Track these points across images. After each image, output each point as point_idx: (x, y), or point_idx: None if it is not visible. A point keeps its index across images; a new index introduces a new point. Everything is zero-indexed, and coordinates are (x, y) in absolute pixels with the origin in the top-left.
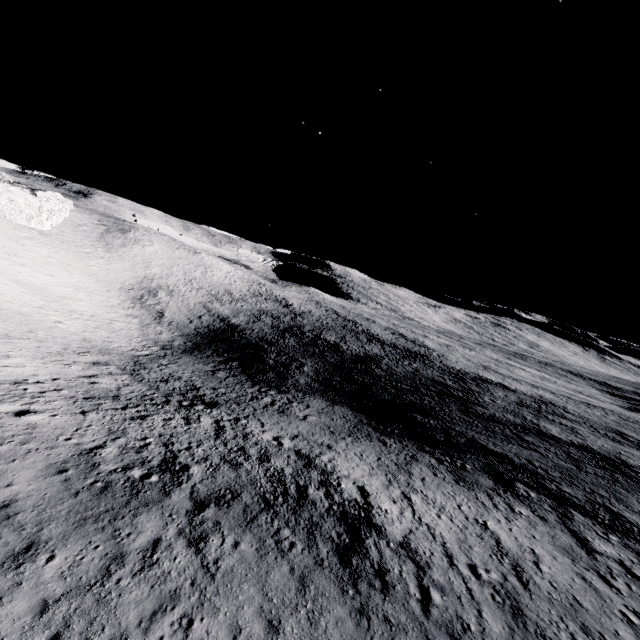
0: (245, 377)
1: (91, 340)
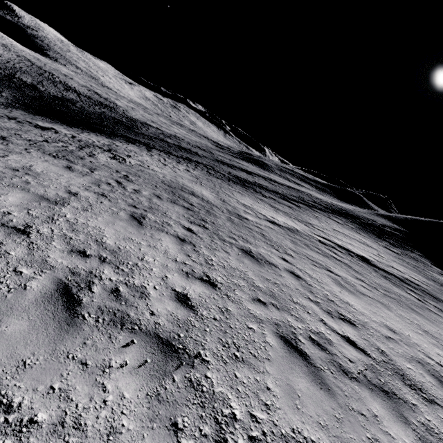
0: None
1: None
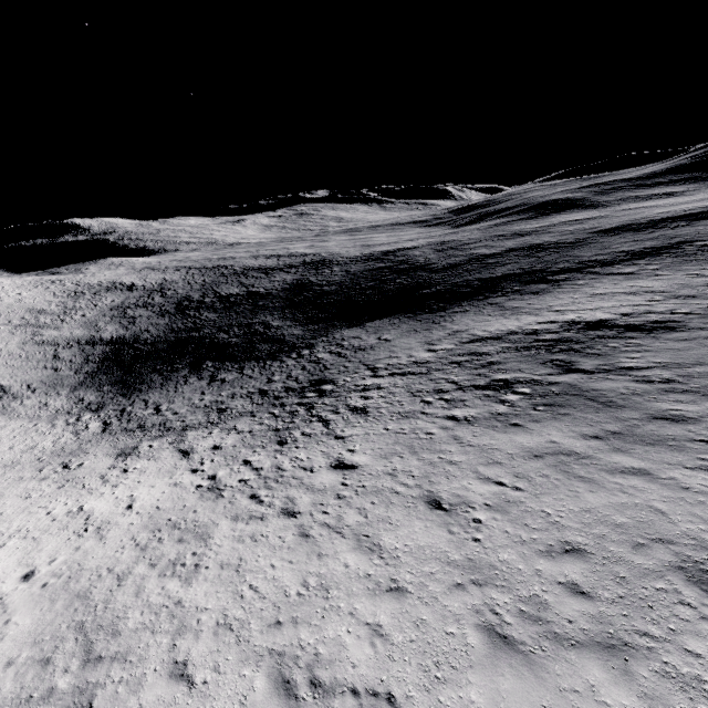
0: (252, 362)
1: (11, 462)
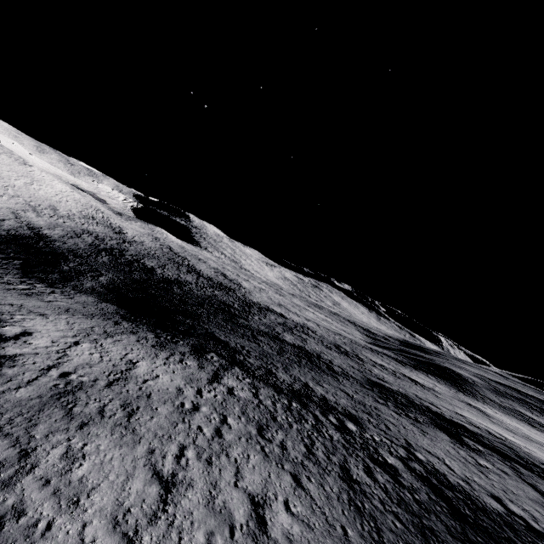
0: (18, 271)
1: None
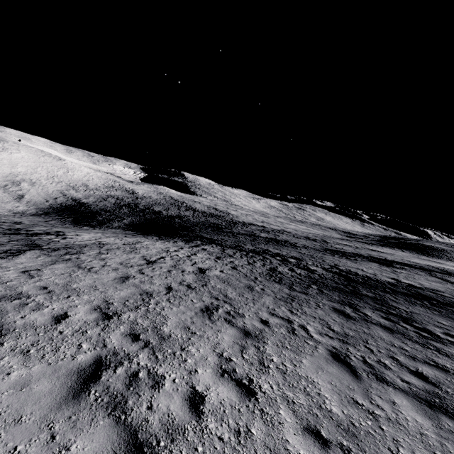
0: (71, 223)
1: None
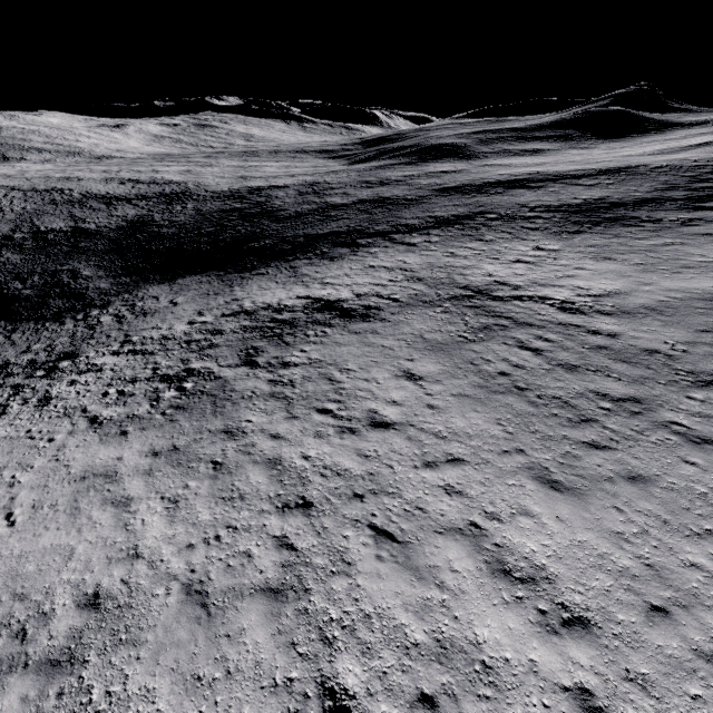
0: (30, 323)
1: None
